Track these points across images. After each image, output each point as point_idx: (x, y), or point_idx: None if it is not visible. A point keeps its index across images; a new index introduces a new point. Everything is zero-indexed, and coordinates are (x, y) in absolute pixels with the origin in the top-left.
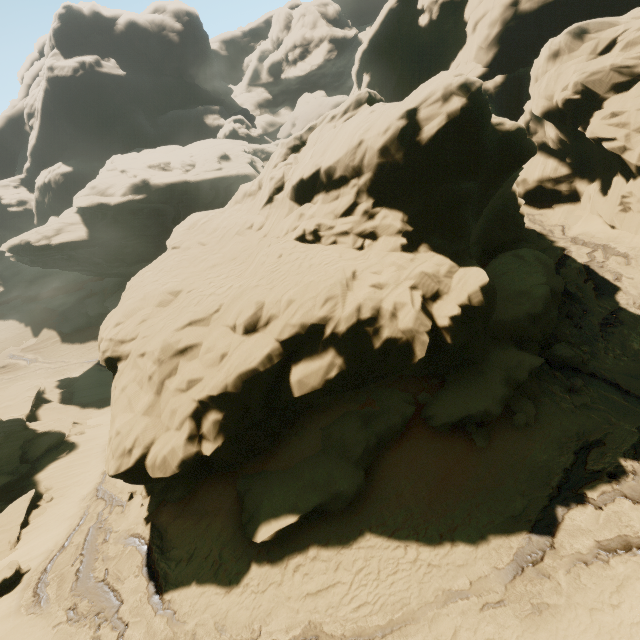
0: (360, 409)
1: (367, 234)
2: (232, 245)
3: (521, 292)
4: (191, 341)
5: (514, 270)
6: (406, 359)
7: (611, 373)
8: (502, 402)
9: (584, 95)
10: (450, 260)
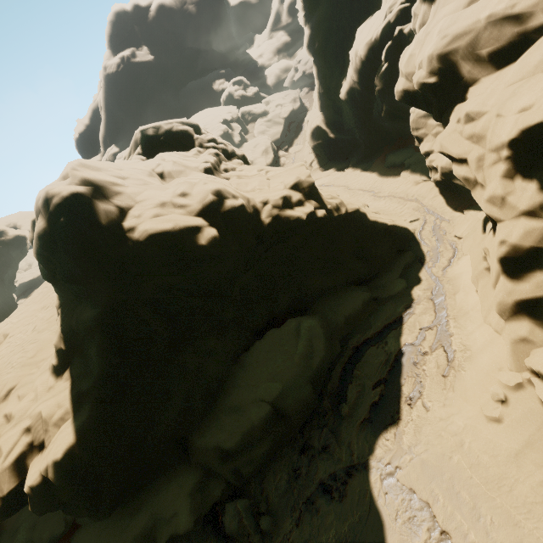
0: None
1: None
2: None
3: (238, 406)
4: None
5: (268, 359)
6: None
7: None
8: None
9: (443, 76)
10: (70, 402)
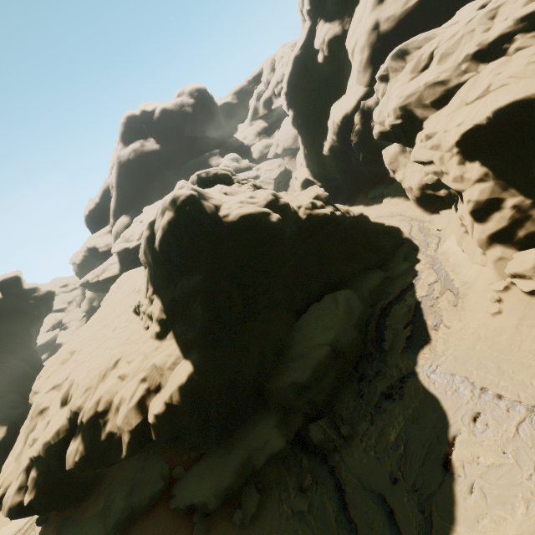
0: (134, 475)
1: (151, 316)
2: (120, 307)
3: (302, 354)
4: (46, 404)
5: (317, 321)
6: (120, 452)
7: (348, 472)
8: (223, 494)
9: (405, 118)
10: (179, 350)
